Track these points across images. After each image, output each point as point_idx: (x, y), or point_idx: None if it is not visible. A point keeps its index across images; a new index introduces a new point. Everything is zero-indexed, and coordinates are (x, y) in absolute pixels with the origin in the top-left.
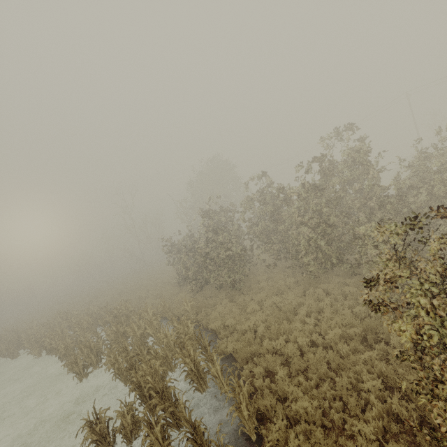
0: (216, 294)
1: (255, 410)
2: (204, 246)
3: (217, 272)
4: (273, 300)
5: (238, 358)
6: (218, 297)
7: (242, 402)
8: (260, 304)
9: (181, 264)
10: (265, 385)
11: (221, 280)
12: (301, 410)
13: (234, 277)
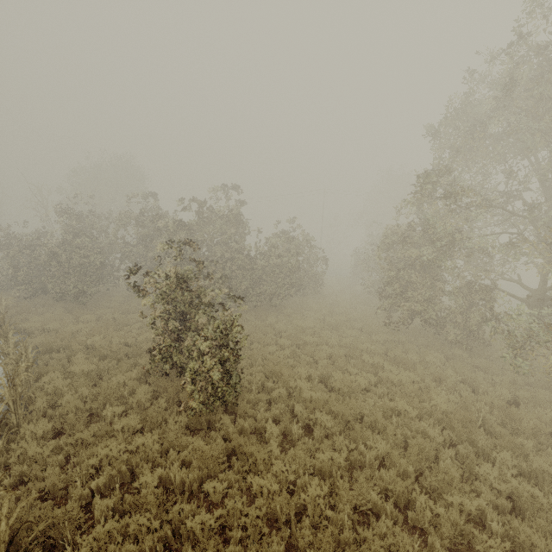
0: (53, 305)
1: (36, 375)
2: (54, 245)
3: (62, 279)
4: (114, 316)
5: (43, 349)
6: (54, 308)
7: (23, 361)
8: (99, 319)
9: (12, 259)
10: (59, 365)
11: (63, 288)
12: (78, 370)
13: (82, 289)
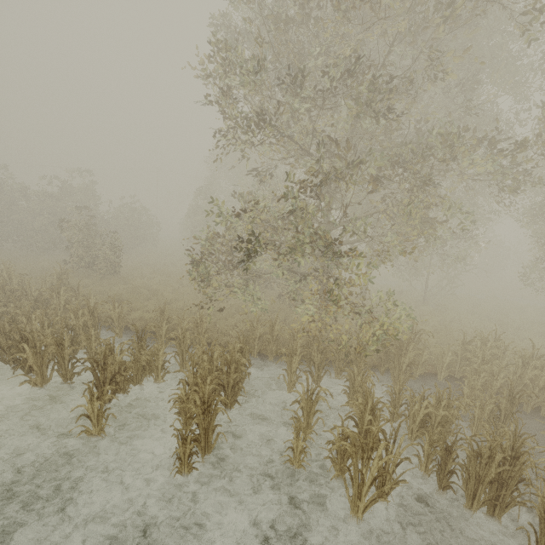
0: None
1: None
2: None
3: None
4: None
5: None
6: None
7: None
8: None
9: None
10: None
11: None
12: (20, 272)
13: None
